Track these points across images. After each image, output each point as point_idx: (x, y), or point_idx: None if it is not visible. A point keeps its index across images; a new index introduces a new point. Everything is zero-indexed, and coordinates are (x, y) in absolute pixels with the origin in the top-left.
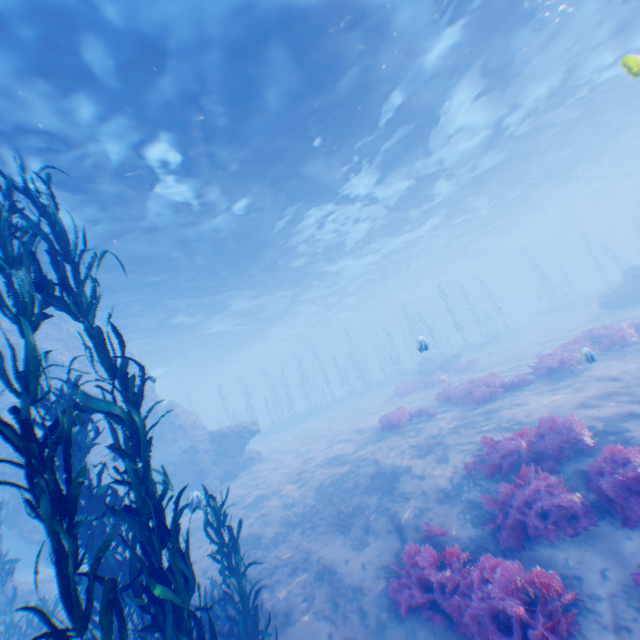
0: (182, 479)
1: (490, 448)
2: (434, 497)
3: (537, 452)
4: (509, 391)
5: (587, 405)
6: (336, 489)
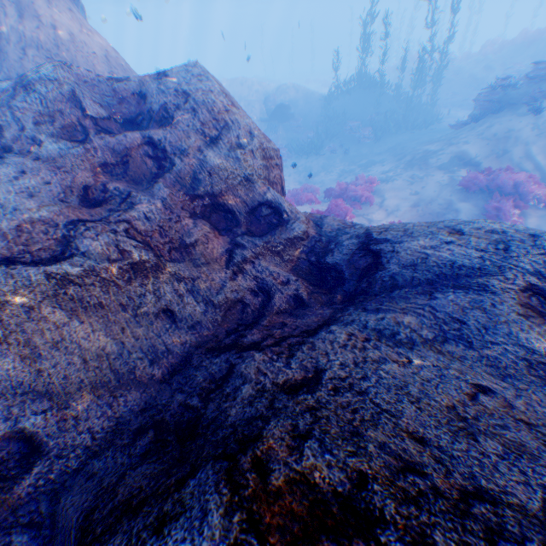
0: None
1: None
2: None
3: None
4: None
5: None
6: None
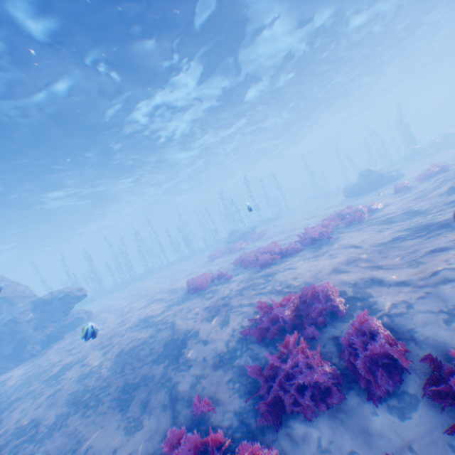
0: (0, 349)
1: (264, 314)
2: (212, 365)
3: (300, 319)
4: (285, 257)
5: (339, 270)
6: (132, 357)
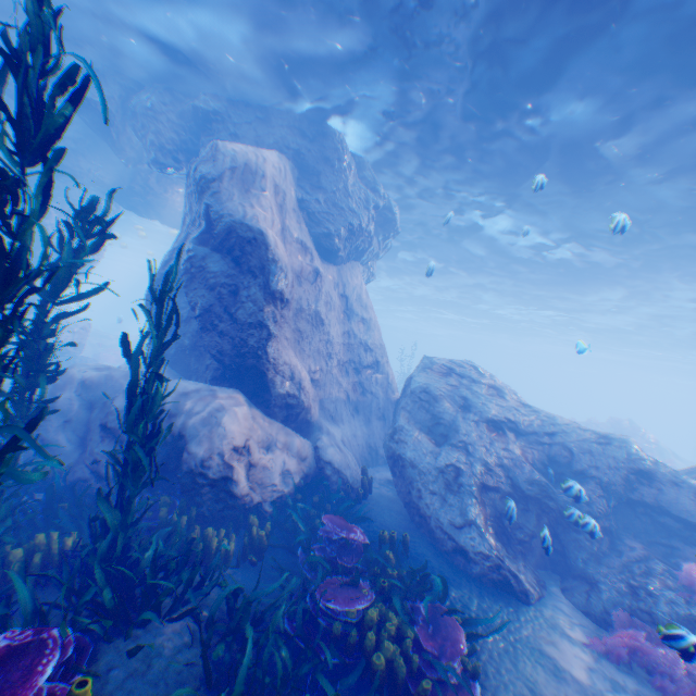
0: None
1: None
2: None
3: None
4: None
5: None
6: None
